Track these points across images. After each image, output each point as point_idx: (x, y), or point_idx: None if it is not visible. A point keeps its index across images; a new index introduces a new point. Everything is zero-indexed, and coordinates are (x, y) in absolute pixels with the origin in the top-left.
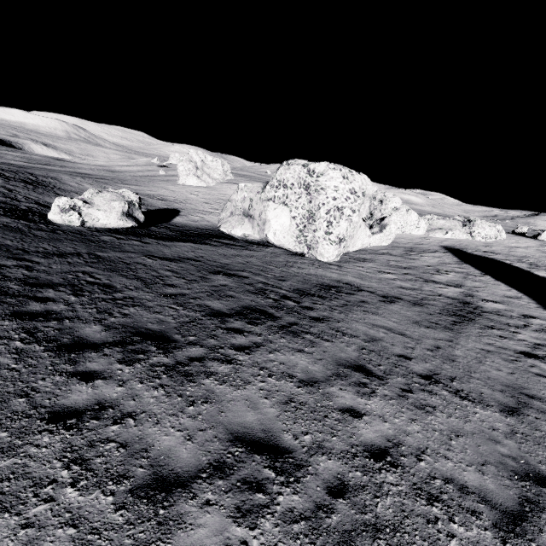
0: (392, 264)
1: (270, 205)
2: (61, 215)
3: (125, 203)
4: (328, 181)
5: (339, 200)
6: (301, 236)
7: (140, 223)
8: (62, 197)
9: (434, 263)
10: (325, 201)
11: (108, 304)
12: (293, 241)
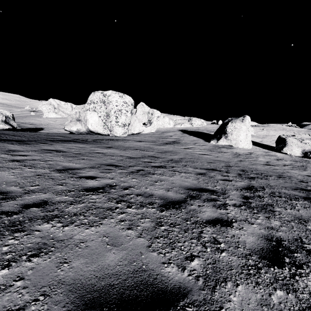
0: (152, 136)
1: (87, 112)
2: None
3: (3, 116)
4: (113, 98)
5: (119, 106)
6: (105, 125)
7: (14, 128)
8: None
9: (172, 134)
10: (112, 107)
11: None
12: (101, 128)
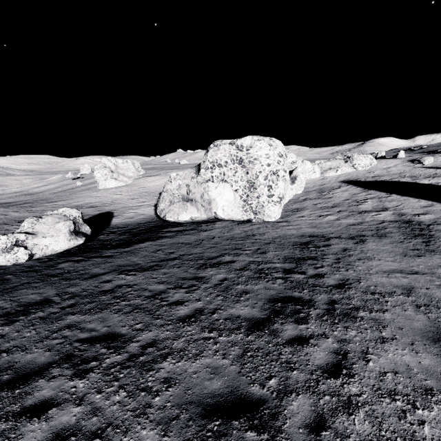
0: (320, 206)
1: (209, 185)
2: (4, 256)
3: (70, 222)
4: (259, 151)
5: (273, 165)
6: (246, 205)
7: (88, 236)
8: (0, 236)
9: (347, 196)
10: (261, 169)
11: (133, 372)
12: (240, 212)
